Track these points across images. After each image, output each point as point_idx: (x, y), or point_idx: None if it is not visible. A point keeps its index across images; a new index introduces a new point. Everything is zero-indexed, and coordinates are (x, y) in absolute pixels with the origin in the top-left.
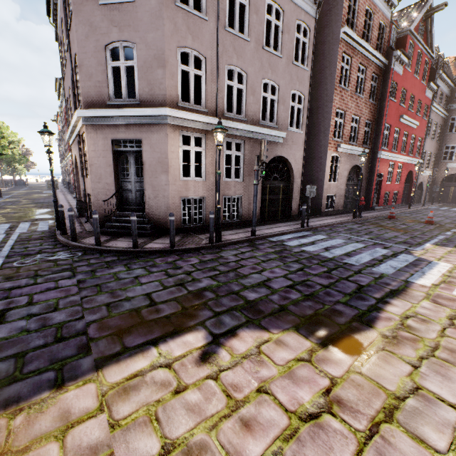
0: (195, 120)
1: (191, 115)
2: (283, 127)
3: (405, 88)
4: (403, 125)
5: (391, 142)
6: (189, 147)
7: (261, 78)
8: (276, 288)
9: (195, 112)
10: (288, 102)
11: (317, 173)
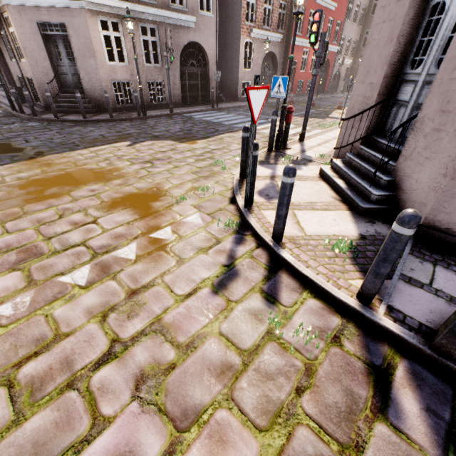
0: (108, 5)
1: (104, 0)
2: (194, 10)
3: None
4: (320, 6)
5: (306, 27)
6: (109, 33)
7: None
8: (172, 132)
9: None
10: None
11: (234, 60)
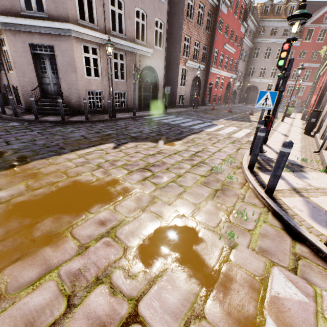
0: (91, 35)
1: (88, 31)
2: (151, 45)
3: (228, 24)
4: (226, 50)
5: (218, 62)
6: (89, 55)
7: (134, 6)
8: (145, 133)
9: (90, 29)
10: (153, 27)
11: (173, 80)
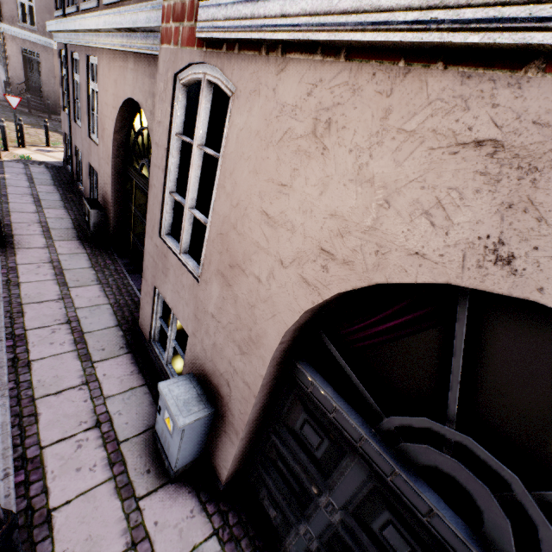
0: None
1: None
2: None
3: None
4: None
5: None
6: None
7: None
8: None
9: None
10: None
11: None
